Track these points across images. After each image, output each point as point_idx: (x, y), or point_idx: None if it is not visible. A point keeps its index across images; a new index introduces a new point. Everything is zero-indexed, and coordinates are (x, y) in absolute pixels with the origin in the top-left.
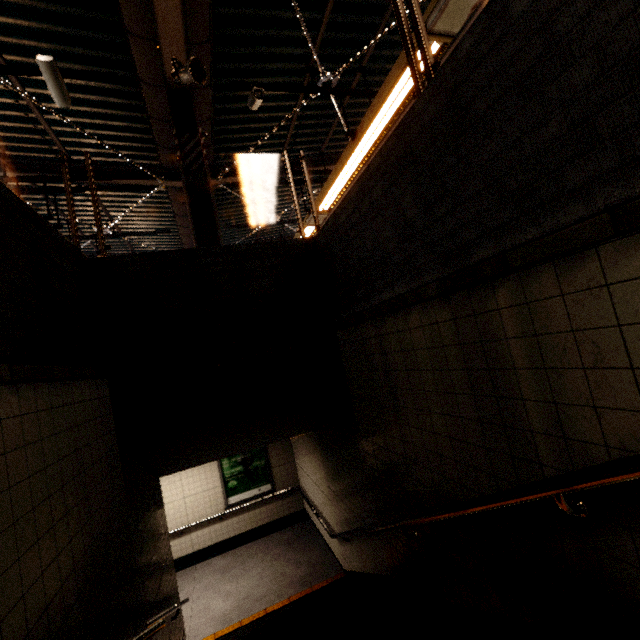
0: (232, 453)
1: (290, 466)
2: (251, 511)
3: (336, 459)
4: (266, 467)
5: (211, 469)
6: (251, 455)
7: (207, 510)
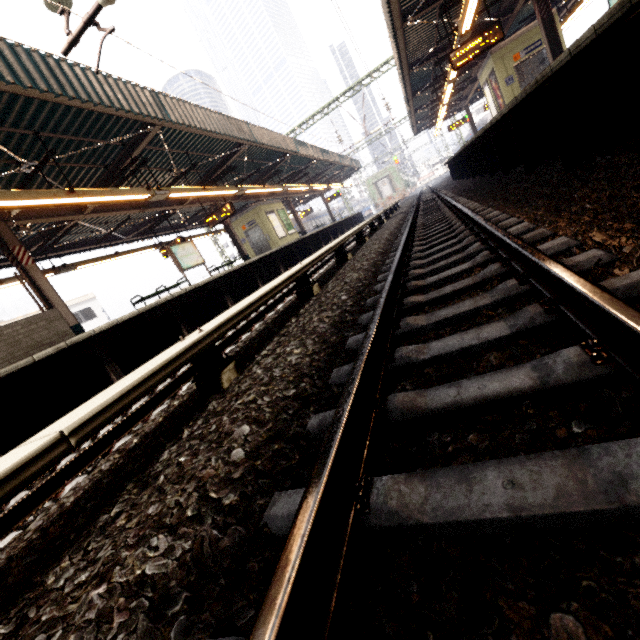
0: None
1: None
2: None
3: None
4: None
5: None
6: None
7: None
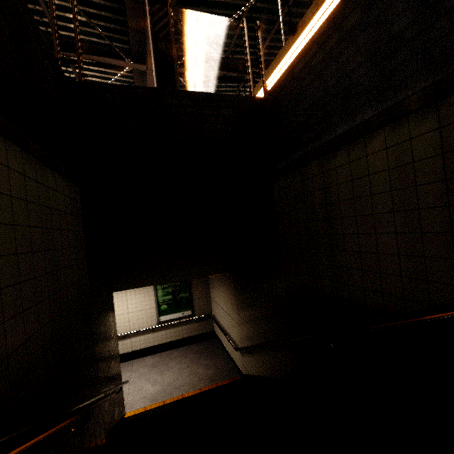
0: (169, 281)
1: (206, 300)
2: (175, 328)
3: (248, 293)
4: (189, 298)
5: (149, 295)
6: (179, 288)
7: (144, 323)
